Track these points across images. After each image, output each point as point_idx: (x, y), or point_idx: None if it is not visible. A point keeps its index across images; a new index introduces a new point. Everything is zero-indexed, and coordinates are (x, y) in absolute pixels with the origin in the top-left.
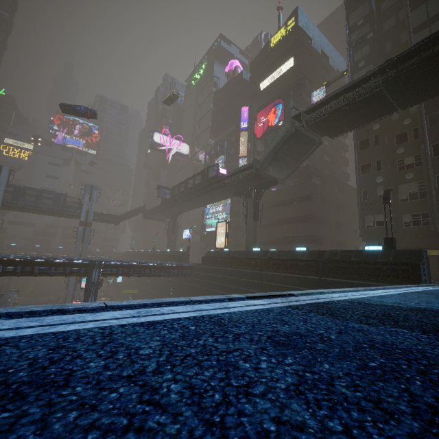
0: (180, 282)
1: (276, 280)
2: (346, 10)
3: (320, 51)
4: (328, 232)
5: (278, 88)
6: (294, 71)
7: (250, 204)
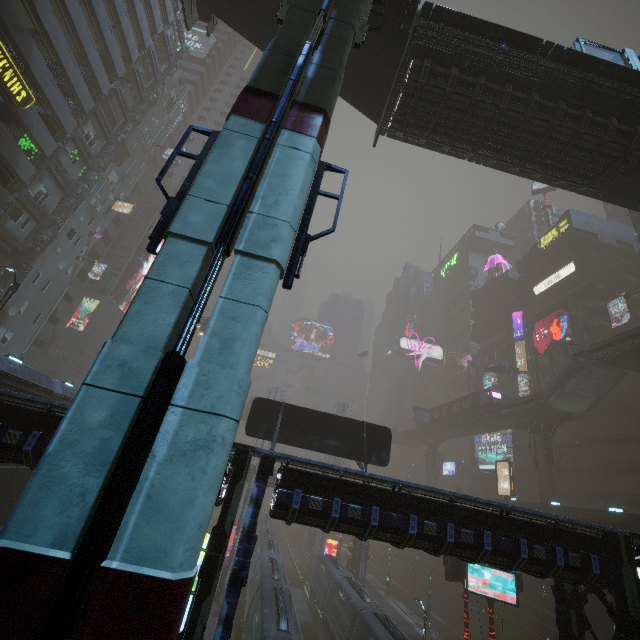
0: None
1: None
2: (632, 220)
3: (615, 242)
4: None
5: (560, 291)
6: (578, 275)
7: (538, 441)
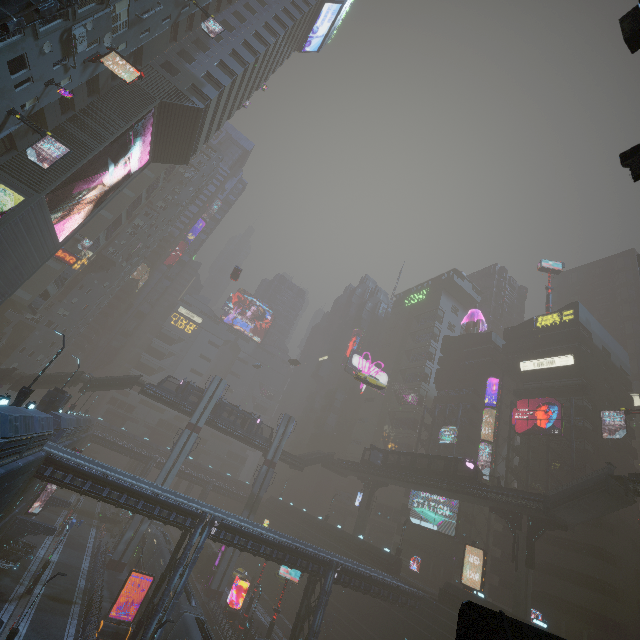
0: (393, 610)
1: None
2: None
3: (601, 347)
4: (628, 617)
5: (546, 376)
6: (572, 369)
7: (522, 540)
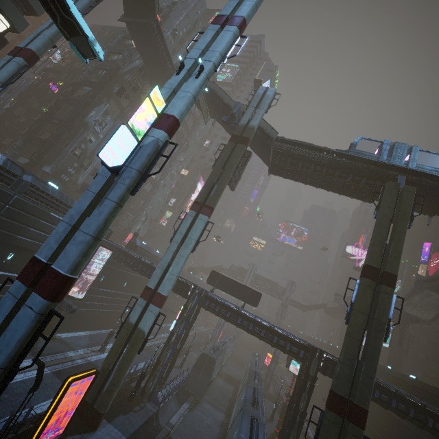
0: None
1: None
2: None
3: None
4: None
5: None
6: None
7: (395, 331)
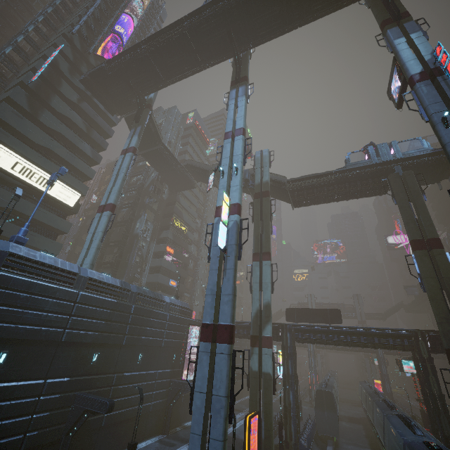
0: None
1: None
2: None
3: None
4: None
5: None
6: None
7: None
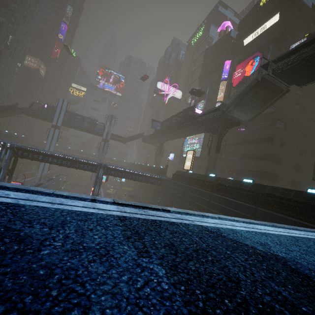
0: (156, 188)
1: (220, 201)
2: None
3: (311, 5)
4: (283, 171)
5: (260, 42)
6: (278, 26)
7: (214, 139)
